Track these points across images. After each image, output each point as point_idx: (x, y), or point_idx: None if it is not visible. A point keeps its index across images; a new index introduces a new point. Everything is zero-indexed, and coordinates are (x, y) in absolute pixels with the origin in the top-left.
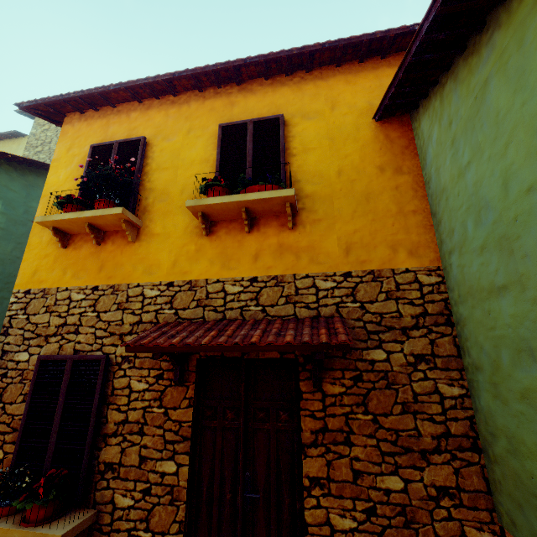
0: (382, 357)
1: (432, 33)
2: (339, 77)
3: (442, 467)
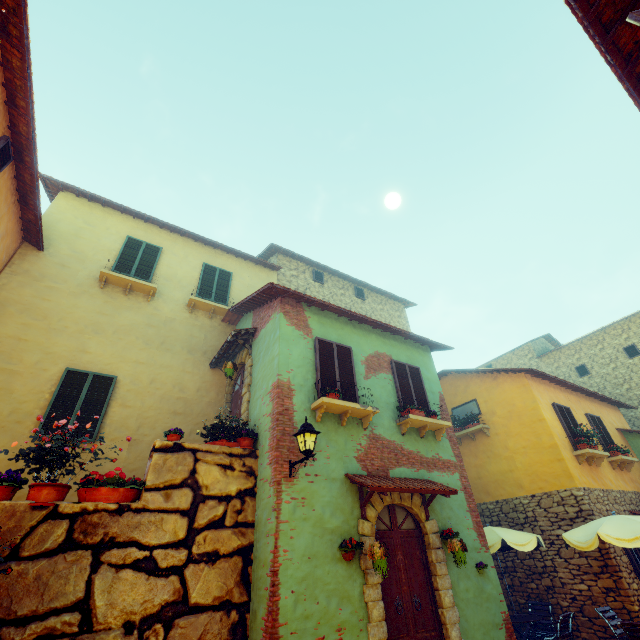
0: None
1: None
2: (597, 404)
3: None
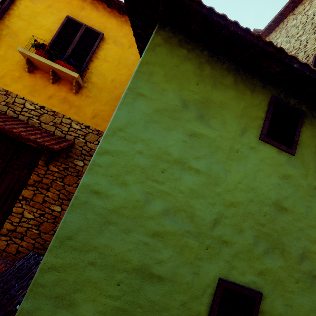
0: (81, 165)
1: (138, 43)
2: None
3: None
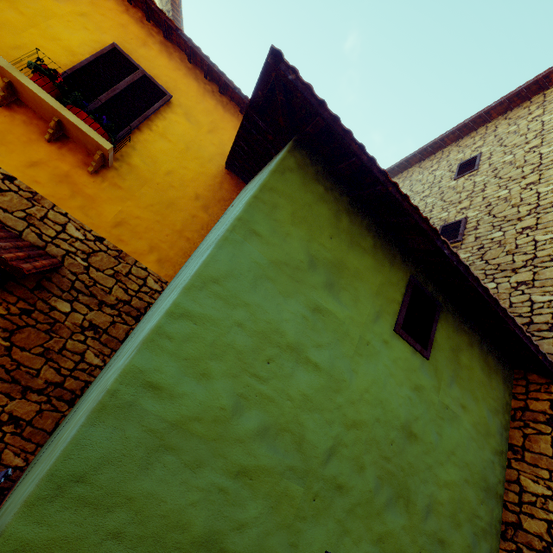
0: (65, 310)
1: (241, 141)
2: (234, 119)
3: (32, 404)
